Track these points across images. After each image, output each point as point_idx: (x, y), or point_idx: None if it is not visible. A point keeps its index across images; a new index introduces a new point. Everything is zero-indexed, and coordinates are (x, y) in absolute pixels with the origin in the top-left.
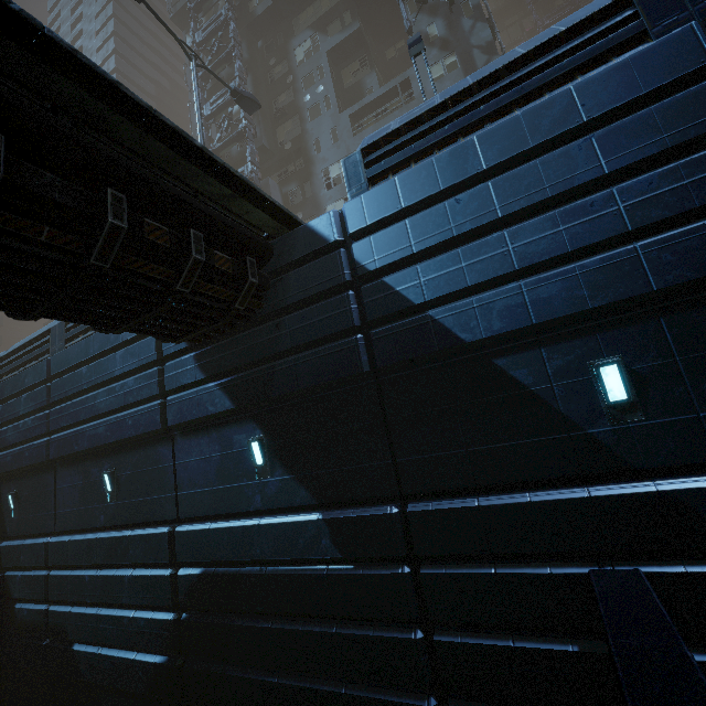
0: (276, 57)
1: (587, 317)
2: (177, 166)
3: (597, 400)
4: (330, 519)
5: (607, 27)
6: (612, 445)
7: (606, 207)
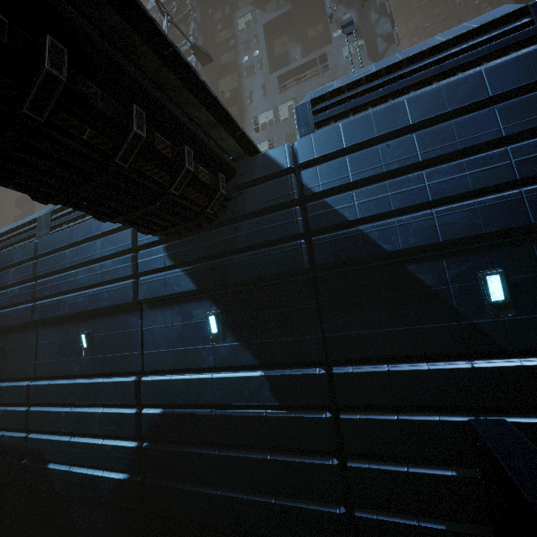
0: (222, 24)
1: (479, 239)
2: (179, 94)
3: (482, 300)
4: (270, 375)
5: (509, 28)
6: (490, 332)
7: (501, 161)
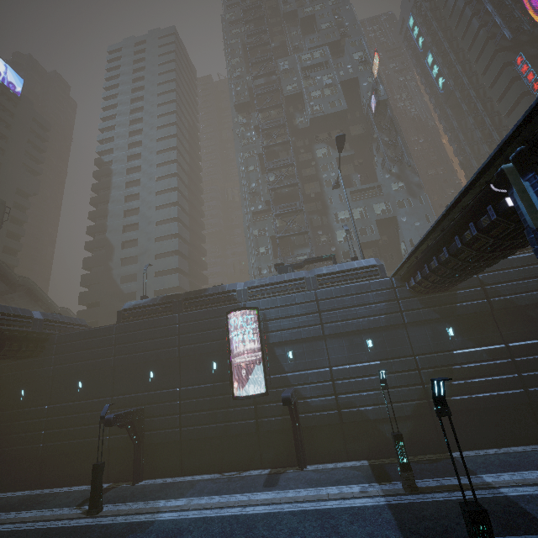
0: (304, 149)
1: None
2: None
3: None
4: (485, 349)
5: None
6: None
7: None
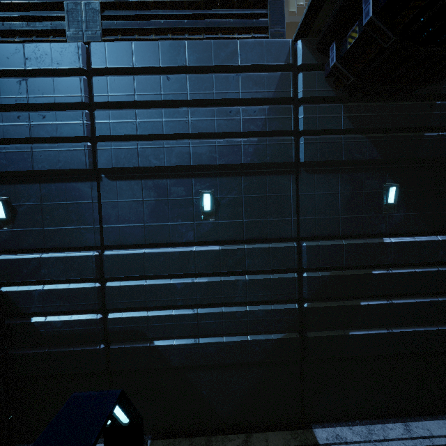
0: None
1: None
2: None
3: None
4: None
5: None
6: None
7: None
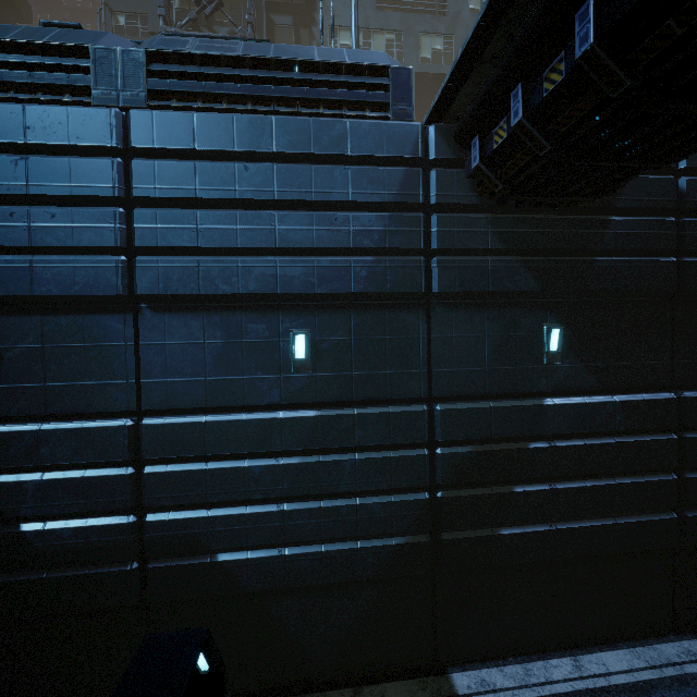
0: None
1: None
2: None
3: None
4: (627, 400)
5: None
6: None
7: None
